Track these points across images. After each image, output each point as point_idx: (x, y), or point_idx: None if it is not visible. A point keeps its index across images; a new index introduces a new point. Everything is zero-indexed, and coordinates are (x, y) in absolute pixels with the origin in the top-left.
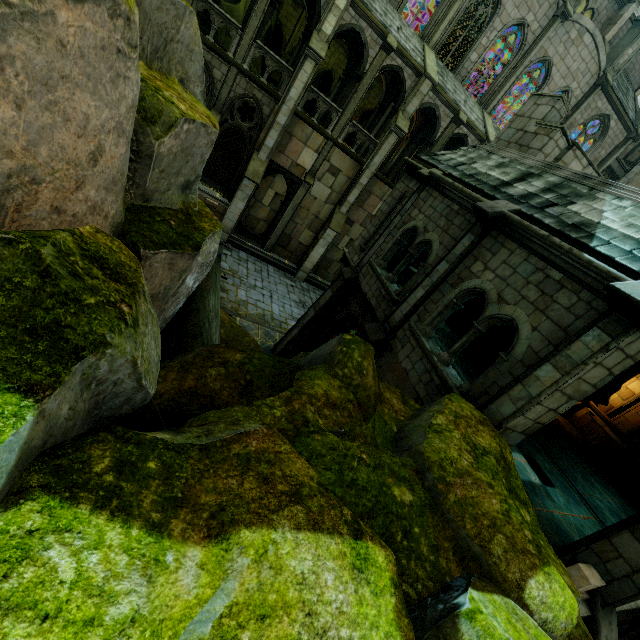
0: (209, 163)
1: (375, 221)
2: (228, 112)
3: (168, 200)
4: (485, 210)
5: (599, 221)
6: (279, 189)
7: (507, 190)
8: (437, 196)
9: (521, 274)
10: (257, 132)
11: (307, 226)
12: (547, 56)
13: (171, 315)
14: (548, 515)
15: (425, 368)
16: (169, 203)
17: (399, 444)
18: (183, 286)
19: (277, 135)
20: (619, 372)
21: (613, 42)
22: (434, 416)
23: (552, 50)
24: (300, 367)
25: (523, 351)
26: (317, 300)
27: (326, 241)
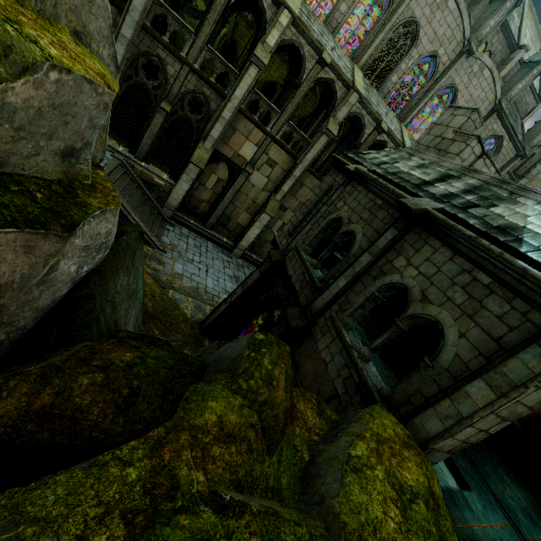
0: (160, 148)
1: (304, 209)
2: (179, 104)
3: (36, 167)
4: (409, 206)
5: (525, 225)
6: (221, 175)
7: (429, 189)
8: (361, 190)
9: (446, 274)
10: (204, 124)
11: (245, 209)
12: (454, 84)
13: (50, 303)
14: (469, 533)
15: (344, 362)
16: (38, 171)
17: (309, 486)
18: (56, 272)
19: (222, 128)
20: None
21: (506, 78)
22: (353, 443)
23: (458, 79)
24: (205, 367)
25: (450, 359)
26: (246, 279)
27: (261, 223)
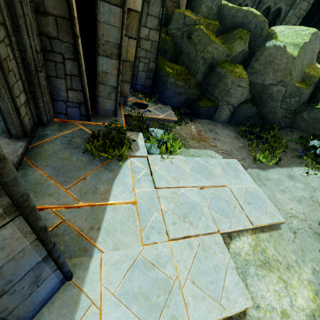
0: None
1: None
2: None
3: None
4: None
5: None
6: None
7: None
8: None
9: None
10: None
11: None
12: None
13: None
14: None
15: None
16: None
17: None
18: None
19: None
20: (312, 3)
21: None
22: None
23: None
24: None
25: (284, 13)
26: None
27: None
